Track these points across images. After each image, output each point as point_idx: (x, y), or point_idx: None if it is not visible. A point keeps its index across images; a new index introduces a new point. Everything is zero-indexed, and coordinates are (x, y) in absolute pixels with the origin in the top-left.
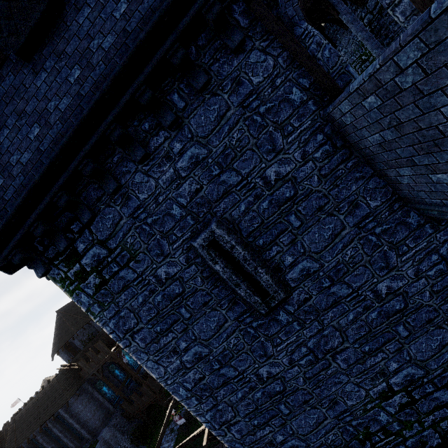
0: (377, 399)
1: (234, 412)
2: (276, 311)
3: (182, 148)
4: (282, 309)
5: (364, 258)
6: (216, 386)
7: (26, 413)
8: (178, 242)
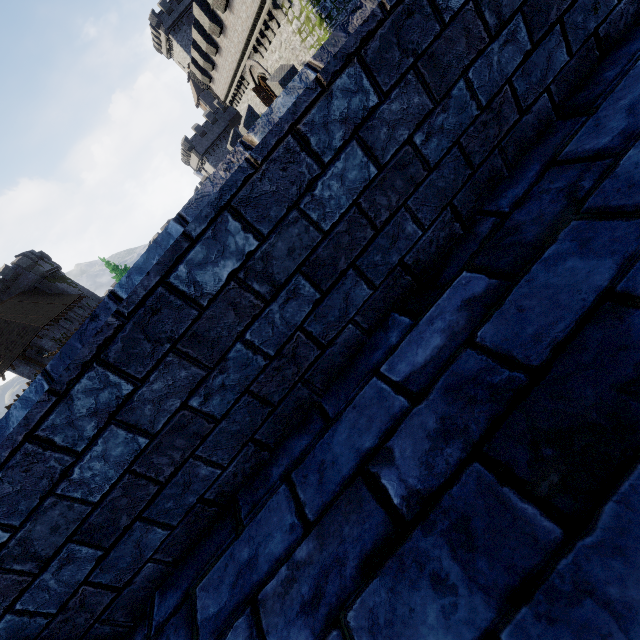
0: None
1: None
2: None
3: None
4: None
5: None
6: None
7: None
8: None
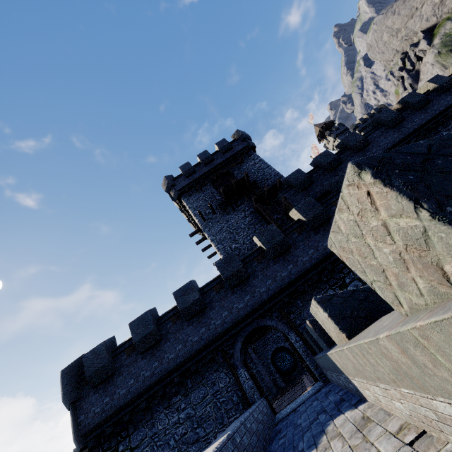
0: None
1: None
2: None
3: (185, 406)
4: None
5: None
6: None
7: None
8: None
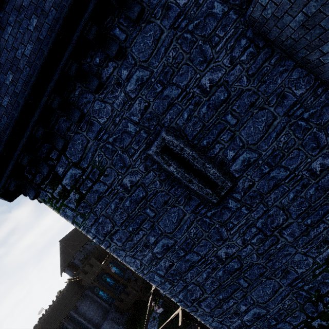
0: (324, 264)
1: (202, 290)
2: (226, 200)
3: (128, 73)
4: (230, 198)
5: (296, 142)
6: (184, 270)
7: (48, 316)
8: (136, 154)
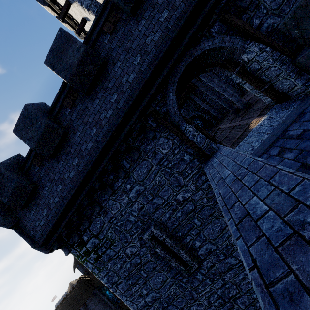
0: None
1: None
2: (195, 273)
3: (131, 186)
4: (198, 272)
5: None
6: None
7: (62, 309)
8: (135, 235)
